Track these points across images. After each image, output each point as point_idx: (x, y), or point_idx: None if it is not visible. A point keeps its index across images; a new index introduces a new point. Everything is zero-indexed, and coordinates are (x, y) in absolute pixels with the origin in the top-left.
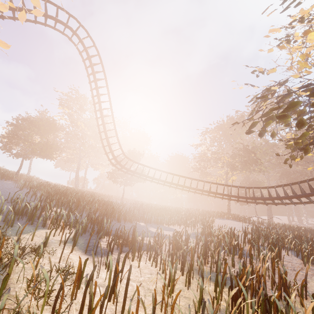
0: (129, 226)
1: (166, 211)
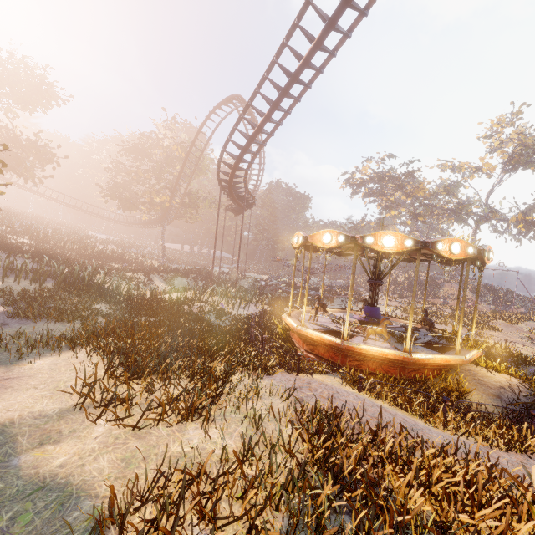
0: (19, 223)
1: (40, 219)
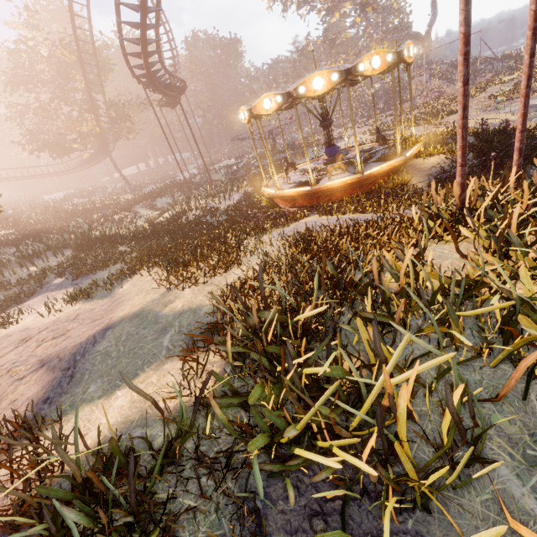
0: None
1: None
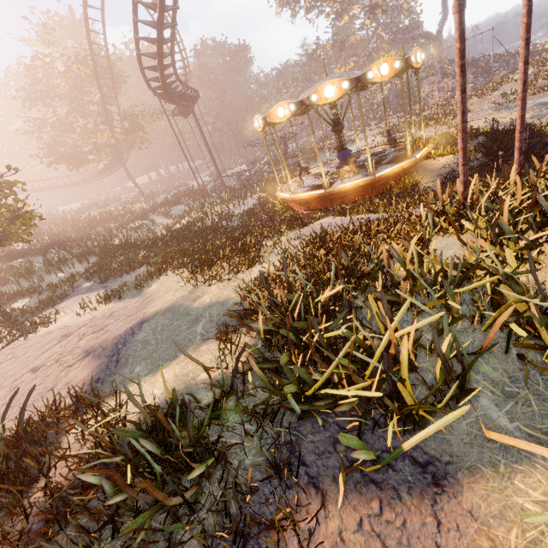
0: None
1: None
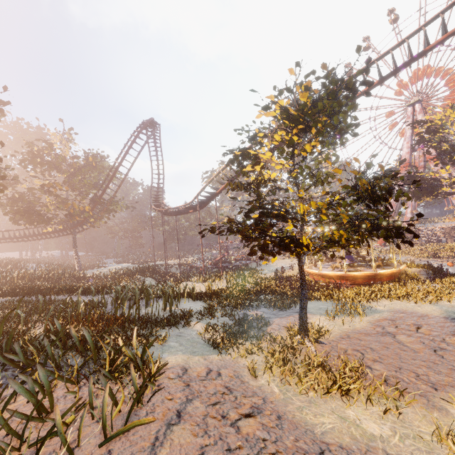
0: None
1: None
